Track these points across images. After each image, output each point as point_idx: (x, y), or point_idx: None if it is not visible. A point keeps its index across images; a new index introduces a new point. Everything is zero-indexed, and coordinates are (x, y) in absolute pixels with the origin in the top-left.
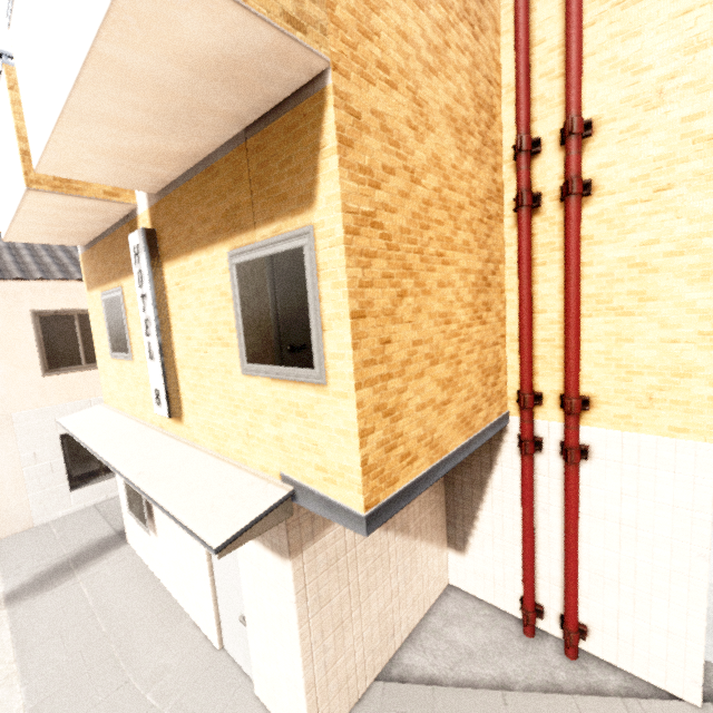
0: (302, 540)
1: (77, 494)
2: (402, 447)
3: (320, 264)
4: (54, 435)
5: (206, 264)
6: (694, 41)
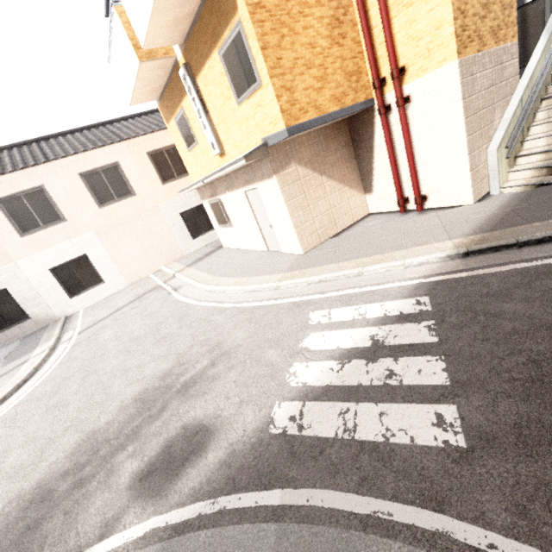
0: (277, 169)
1: (196, 241)
2: (299, 106)
3: (246, 34)
4: (177, 213)
5: (212, 65)
6: None
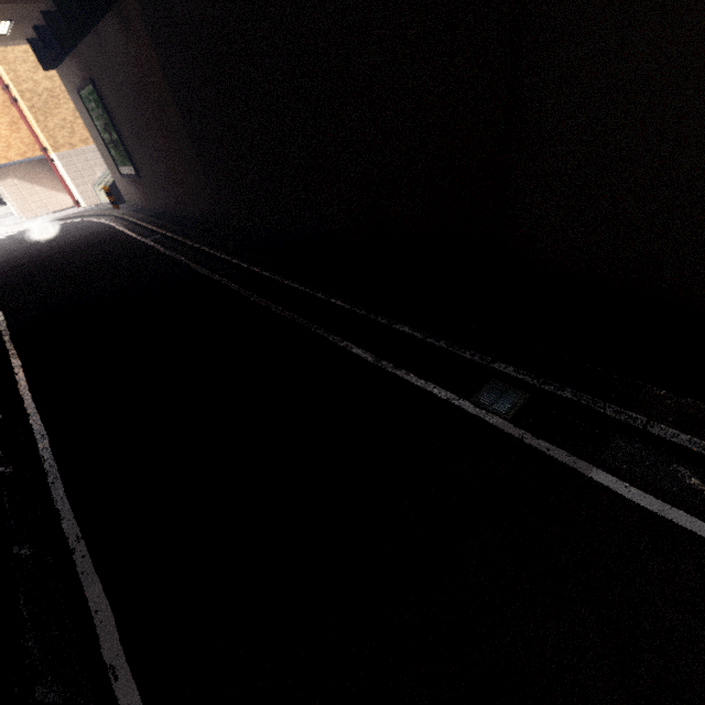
0: None
1: (2, 209)
2: None
3: None
4: None
5: None
6: (4, 73)
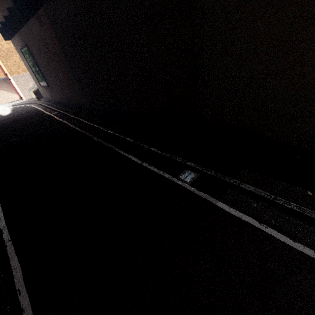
0: None
1: None
2: None
3: None
4: None
5: None
6: None
